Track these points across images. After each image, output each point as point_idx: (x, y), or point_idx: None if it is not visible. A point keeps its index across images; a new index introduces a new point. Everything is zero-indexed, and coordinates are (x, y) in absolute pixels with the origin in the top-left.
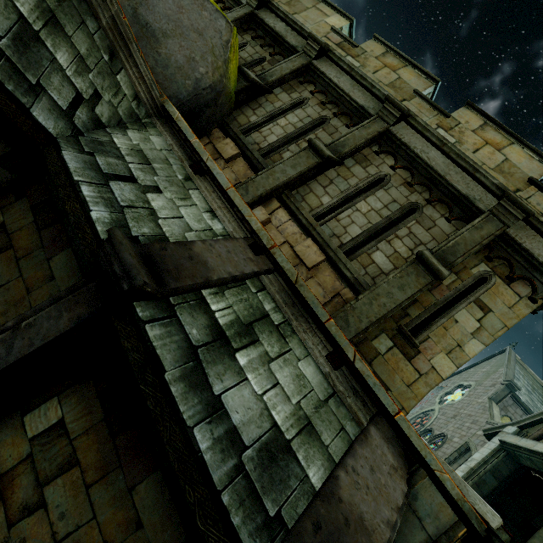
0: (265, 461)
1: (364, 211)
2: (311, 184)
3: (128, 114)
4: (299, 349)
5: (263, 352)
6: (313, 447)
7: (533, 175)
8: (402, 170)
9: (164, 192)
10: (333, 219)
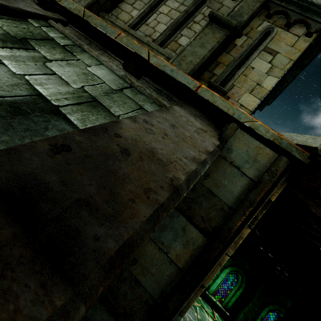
0: (3, 113)
1: (166, 12)
2: (121, 5)
3: None
4: (90, 60)
5: (38, 56)
6: (96, 115)
7: None
8: None
9: None
10: (143, 25)
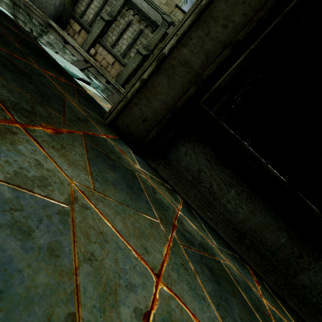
0: None
1: (126, 38)
2: (108, 33)
3: (41, 31)
4: (99, 82)
5: None
6: None
7: (178, 2)
8: (136, 16)
9: (59, 53)
10: (117, 45)
